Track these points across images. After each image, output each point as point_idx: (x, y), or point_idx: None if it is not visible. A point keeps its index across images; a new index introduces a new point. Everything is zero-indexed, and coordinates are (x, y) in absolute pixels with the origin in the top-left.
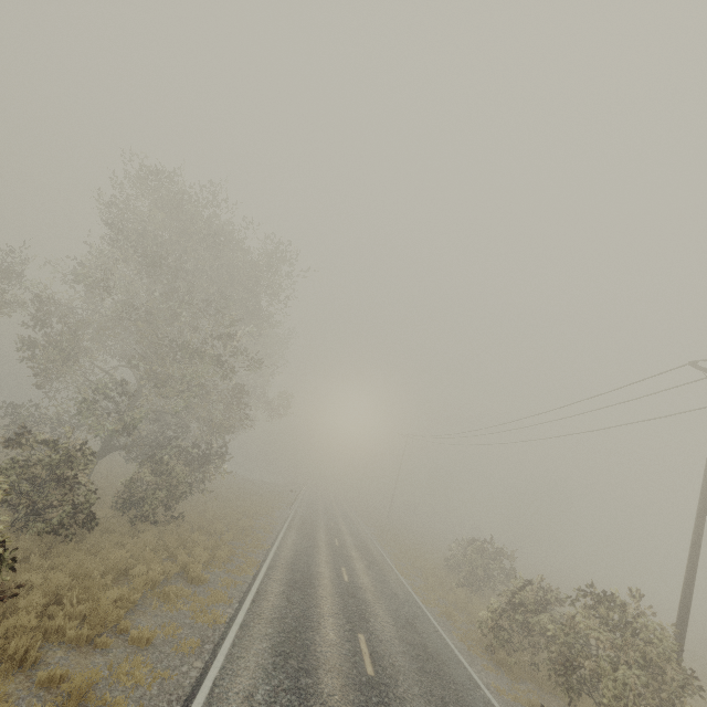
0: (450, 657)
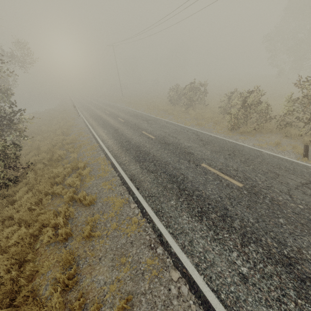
0: (234, 145)
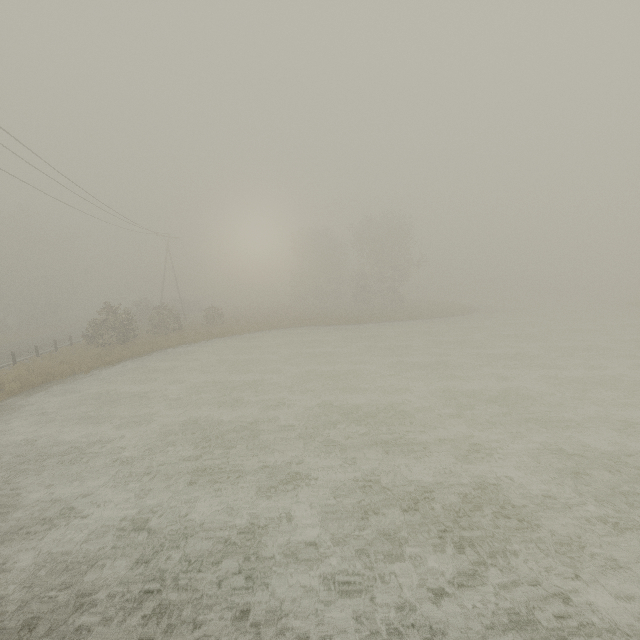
0: None
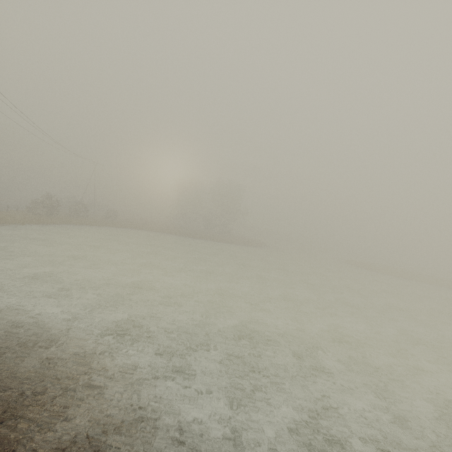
0: None
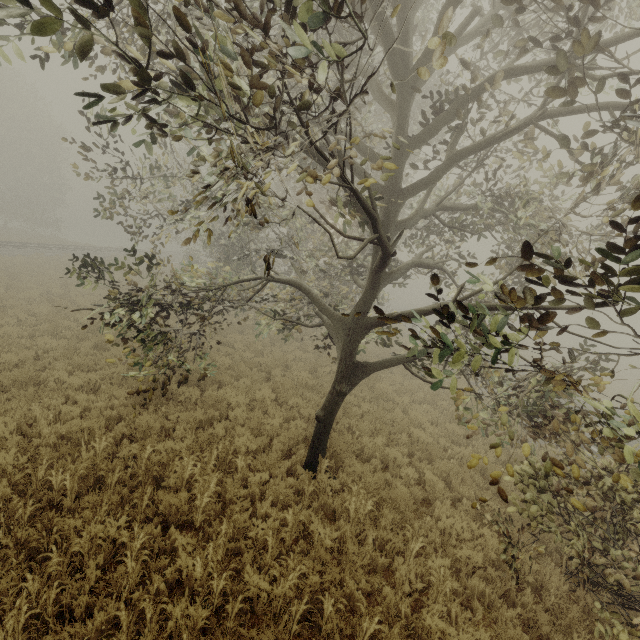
0: None
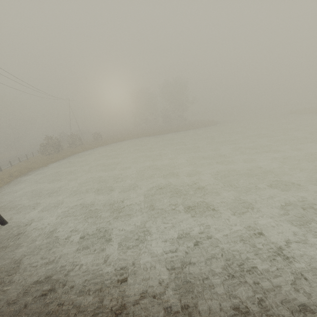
0: None
